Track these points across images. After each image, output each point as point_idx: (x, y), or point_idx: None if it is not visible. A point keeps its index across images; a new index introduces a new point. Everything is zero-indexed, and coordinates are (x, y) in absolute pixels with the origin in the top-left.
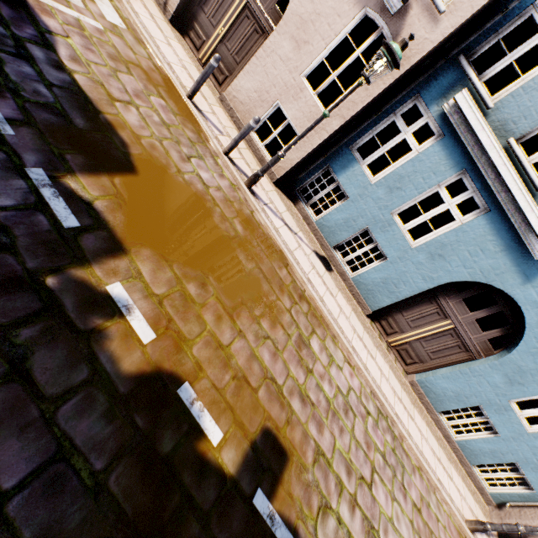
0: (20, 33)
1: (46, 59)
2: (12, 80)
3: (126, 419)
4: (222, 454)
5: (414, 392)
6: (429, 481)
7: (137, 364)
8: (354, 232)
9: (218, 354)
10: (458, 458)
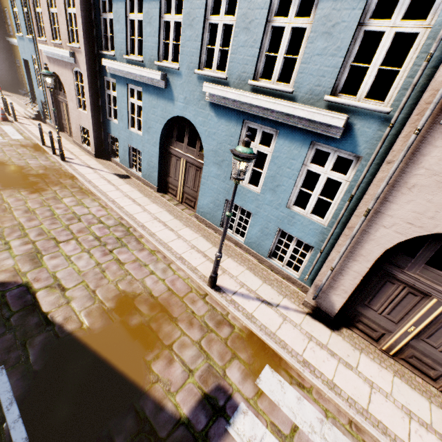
0: None
1: None
2: None
3: None
4: None
5: (200, 222)
6: (166, 258)
7: None
8: (128, 152)
9: None
10: (255, 258)
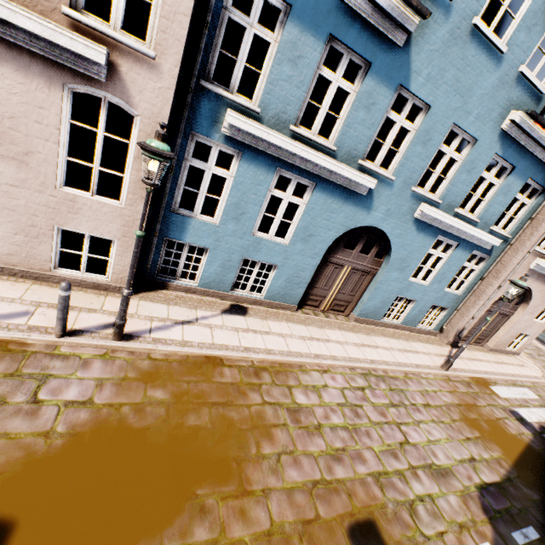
0: None
1: None
2: None
3: None
4: None
5: (361, 324)
6: (414, 374)
7: None
8: (237, 268)
9: None
10: (408, 330)
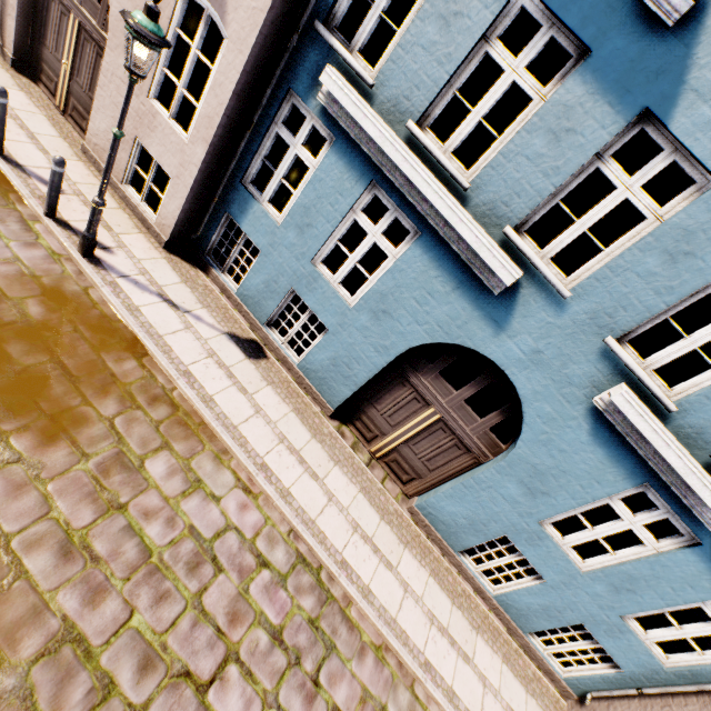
0: None
1: None
2: None
3: None
4: None
5: (416, 524)
6: (402, 667)
7: None
8: (280, 298)
9: None
10: (504, 624)
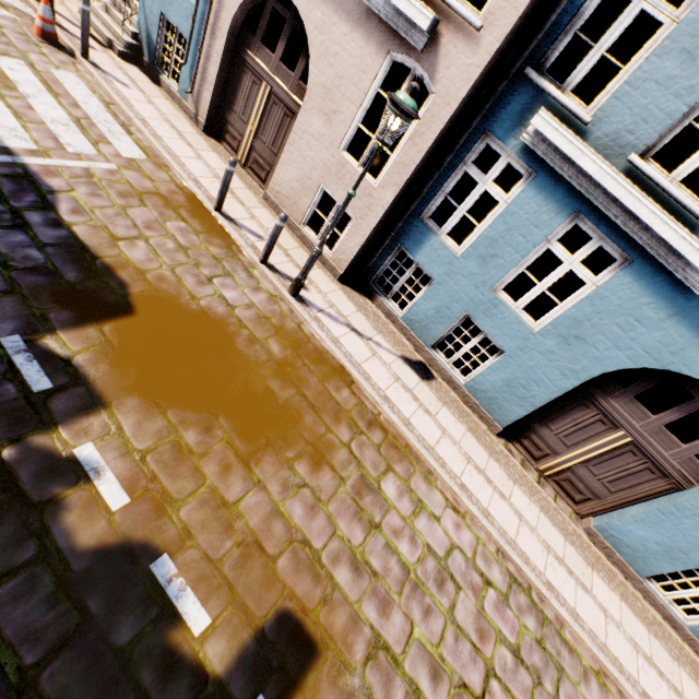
0: (19, 204)
1: (44, 221)
2: (2, 253)
3: (74, 604)
4: (206, 646)
5: (594, 545)
6: (622, 695)
7: (99, 536)
8: (451, 323)
9: (218, 514)
10: None
